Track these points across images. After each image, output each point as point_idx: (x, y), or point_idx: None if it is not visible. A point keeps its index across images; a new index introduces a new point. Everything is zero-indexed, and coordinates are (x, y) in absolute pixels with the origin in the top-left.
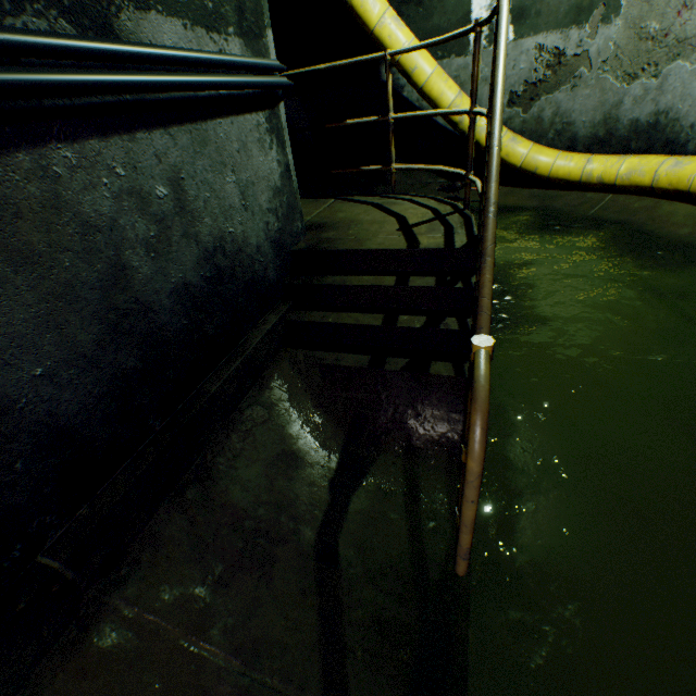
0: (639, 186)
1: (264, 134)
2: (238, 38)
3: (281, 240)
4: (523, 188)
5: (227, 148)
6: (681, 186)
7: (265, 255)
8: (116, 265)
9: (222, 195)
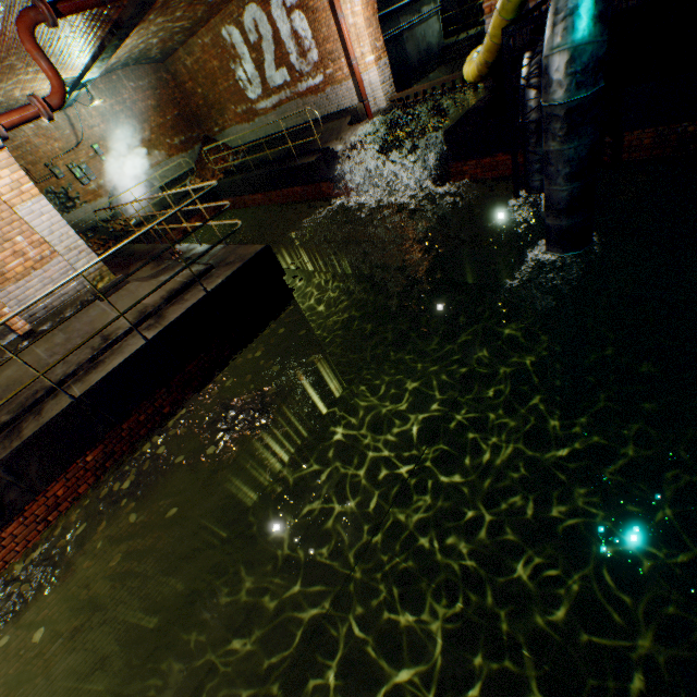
0: None
1: (436, 21)
2: (432, 5)
3: (438, 45)
4: None
5: (430, 26)
6: None
7: (435, 48)
8: (419, 44)
9: (429, 35)
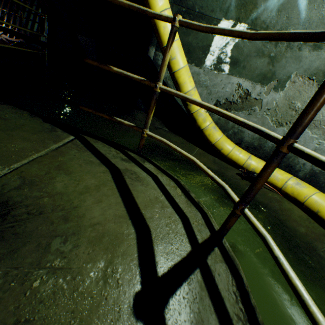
0: (274, 184)
1: None
2: None
3: None
4: (210, 154)
5: None
6: (299, 198)
7: None
8: None
9: None
